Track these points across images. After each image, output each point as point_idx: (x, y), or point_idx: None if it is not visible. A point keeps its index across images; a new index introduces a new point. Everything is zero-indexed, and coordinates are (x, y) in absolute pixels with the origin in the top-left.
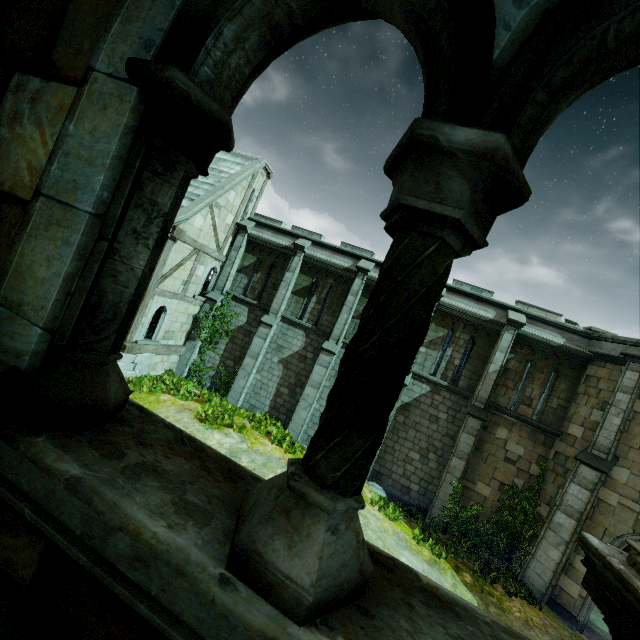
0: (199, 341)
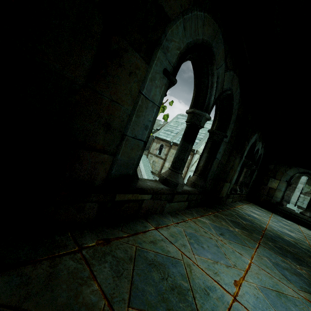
0: None
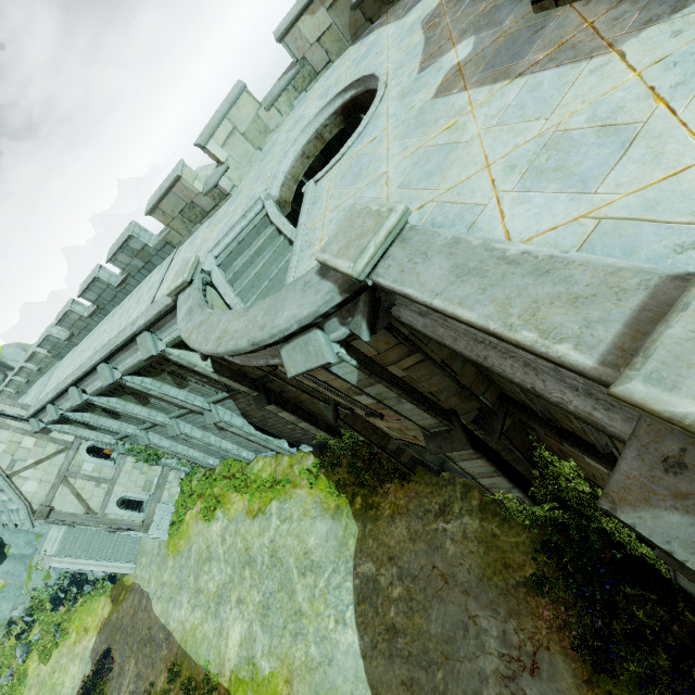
0: (160, 462)
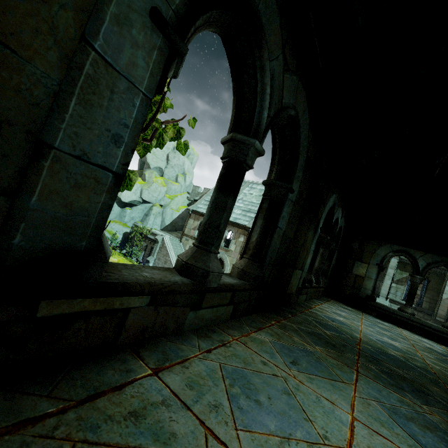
0: None
